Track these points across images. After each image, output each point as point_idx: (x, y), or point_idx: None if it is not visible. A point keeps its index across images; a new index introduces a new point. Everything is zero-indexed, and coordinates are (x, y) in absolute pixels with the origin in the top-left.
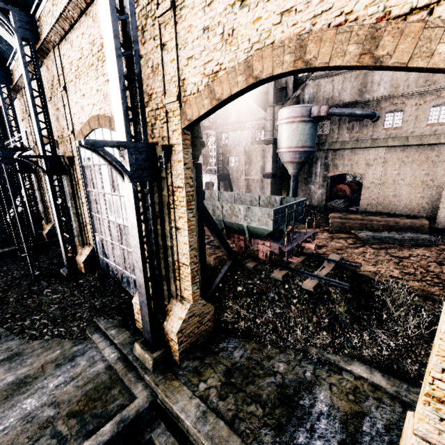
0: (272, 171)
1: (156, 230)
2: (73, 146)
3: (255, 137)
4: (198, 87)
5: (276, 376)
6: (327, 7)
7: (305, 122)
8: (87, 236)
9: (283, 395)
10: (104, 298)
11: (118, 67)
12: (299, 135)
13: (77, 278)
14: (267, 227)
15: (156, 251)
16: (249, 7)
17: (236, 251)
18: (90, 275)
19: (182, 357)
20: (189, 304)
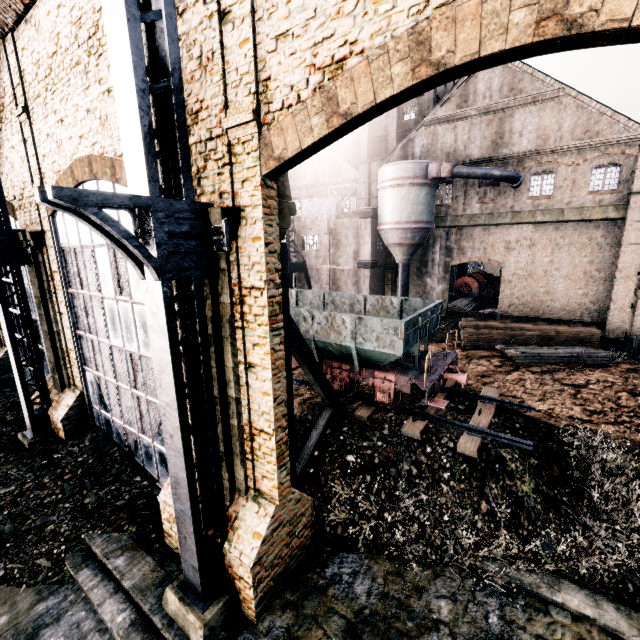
0: (371, 258)
1: (208, 371)
2: (42, 213)
3: (342, 207)
4: (299, 94)
5: (439, 631)
6: None
7: (420, 185)
8: (69, 372)
9: None
10: (102, 488)
11: (132, 42)
12: (411, 205)
13: (50, 450)
14: (393, 351)
15: (210, 411)
16: None
17: (334, 389)
18: (74, 443)
19: (261, 608)
20: (272, 505)
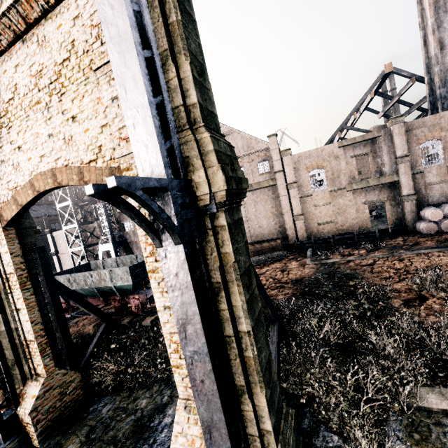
0: None
1: None
2: None
3: None
4: (7, 197)
5: (136, 413)
6: (59, 156)
7: None
8: None
9: (137, 426)
10: None
11: None
12: None
13: None
14: (129, 283)
15: None
16: (24, 152)
17: (115, 312)
18: None
19: (42, 437)
20: (43, 378)
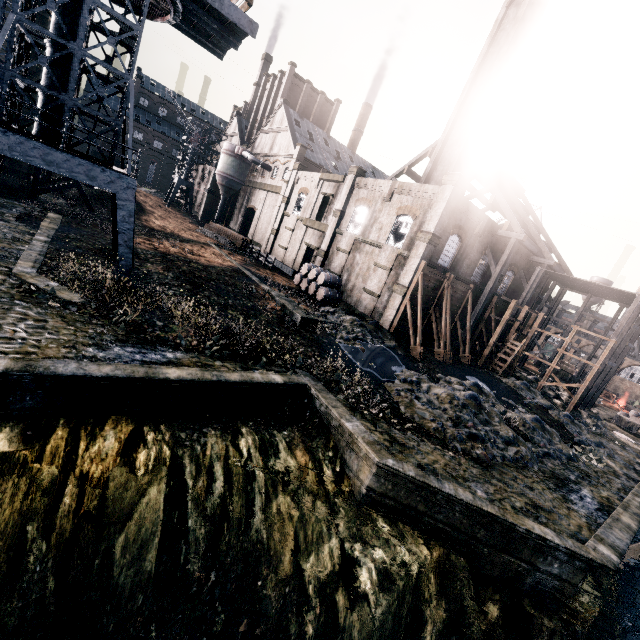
0: (210, 188)
1: None
2: None
3: None
4: None
5: None
6: None
7: (230, 155)
8: None
9: None
10: None
11: None
12: (223, 164)
13: None
14: None
15: None
16: None
17: None
18: None
19: None
20: None
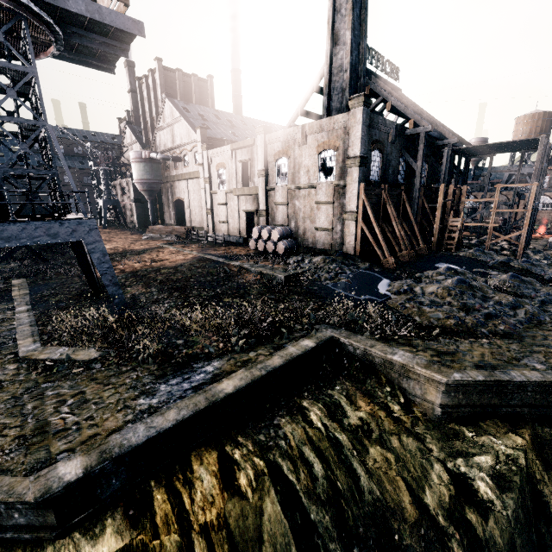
0: (135, 197)
1: None
2: None
3: None
4: None
5: None
6: None
7: (139, 162)
8: None
9: None
10: None
11: None
12: (137, 171)
13: None
14: None
15: None
16: None
17: None
18: None
19: None
20: None
